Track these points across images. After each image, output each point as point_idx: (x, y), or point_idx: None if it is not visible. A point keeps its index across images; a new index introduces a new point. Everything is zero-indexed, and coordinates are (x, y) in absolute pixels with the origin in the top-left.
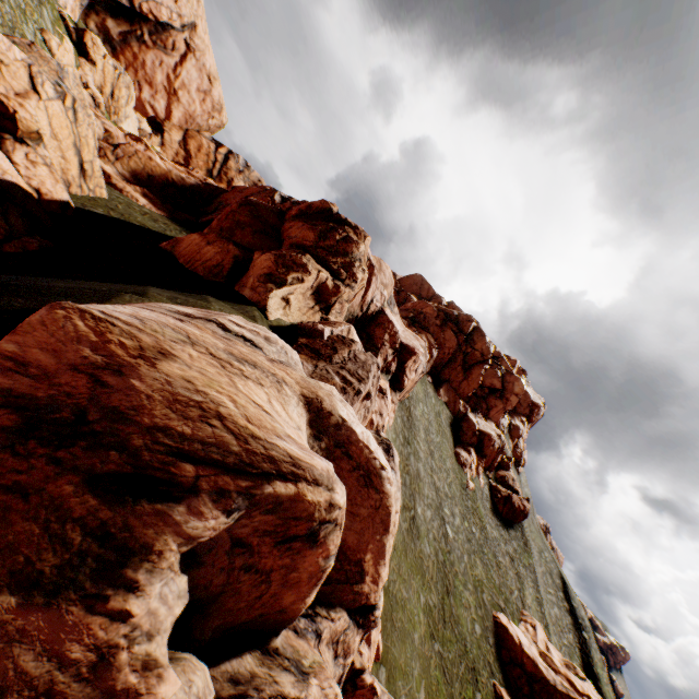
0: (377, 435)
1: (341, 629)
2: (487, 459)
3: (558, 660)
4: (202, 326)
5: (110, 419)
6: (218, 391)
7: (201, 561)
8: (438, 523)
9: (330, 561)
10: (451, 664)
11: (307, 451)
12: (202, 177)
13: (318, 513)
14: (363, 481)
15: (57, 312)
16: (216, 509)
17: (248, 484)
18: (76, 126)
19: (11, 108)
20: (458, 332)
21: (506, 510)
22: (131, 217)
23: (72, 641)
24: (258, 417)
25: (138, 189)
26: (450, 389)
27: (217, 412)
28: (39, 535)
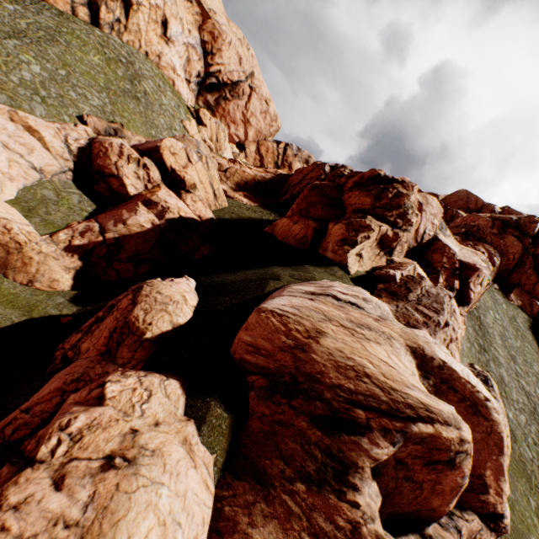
0: (471, 368)
1: (475, 529)
2: None
3: None
4: (324, 300)
5: (309, 381)
6: (359, 356)
7: (380, 472)
8: (535, 428)
9: (465, 480)
10: None
11: (431, 398)
12: (274, 171)
13: (452, 446)
14: (470, 410)
15: (261, 315)
16: (385, 441)
17: (400, 424)
18: (209, 171)
19: (182, 176)
20: (520, 236)
21: None
22: (242, 215)
23: (336, 515)
24: (389, 373)
25: (241, 194)
26: (522, 292)
27: (364, 372)
28: (301, 451)
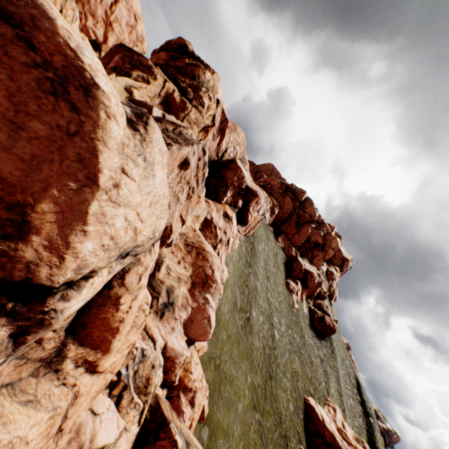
0: (133, 104)
1: None
2: (309, 290)
3: (351, 435)
4: None
5: None
6: None
7: None
8: (268, 326)
9: None
10: (268, 431)
11: None
12: None
13: None
14: (49, 87)
15: None
16: None
17: None
18: None
19: None
20: (294, 199)
21: (320, 326)
22: None
23: None
24: None
25: None
26: (286, 239)
27: None
28: None
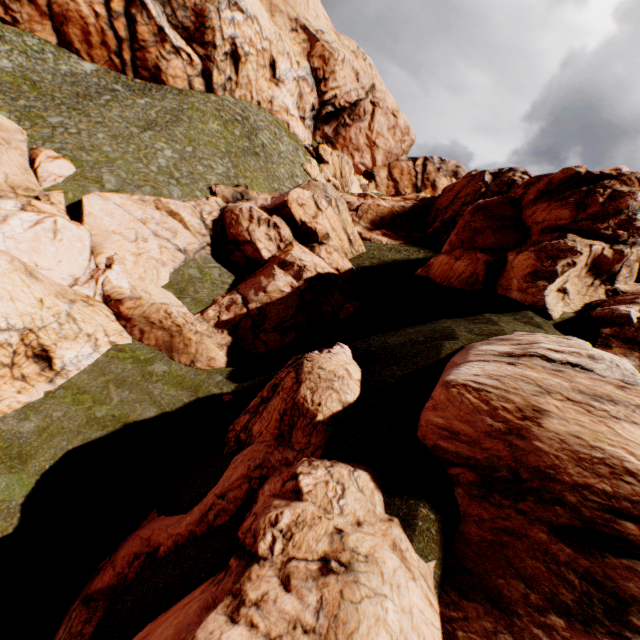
0: None
1: None
2: None
3: None
4: (529, 363)
5: (537, 478)
6: (609, 444)
7: None
8: None
9: None
10: None
11: None
12: (414, 196)
13: None
14: None
15: (451, 391)
16: None
17: None
18: (340, 215)
19: (313, 228)
20: None
21: None
22: (384, 258)
23: None
24: None
25: (378, 233)
26: None
27: (623, 467)
28: (546, 572)
